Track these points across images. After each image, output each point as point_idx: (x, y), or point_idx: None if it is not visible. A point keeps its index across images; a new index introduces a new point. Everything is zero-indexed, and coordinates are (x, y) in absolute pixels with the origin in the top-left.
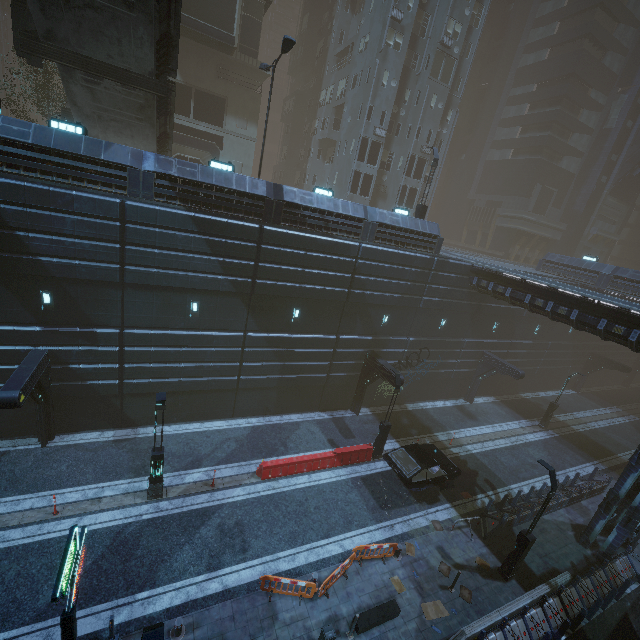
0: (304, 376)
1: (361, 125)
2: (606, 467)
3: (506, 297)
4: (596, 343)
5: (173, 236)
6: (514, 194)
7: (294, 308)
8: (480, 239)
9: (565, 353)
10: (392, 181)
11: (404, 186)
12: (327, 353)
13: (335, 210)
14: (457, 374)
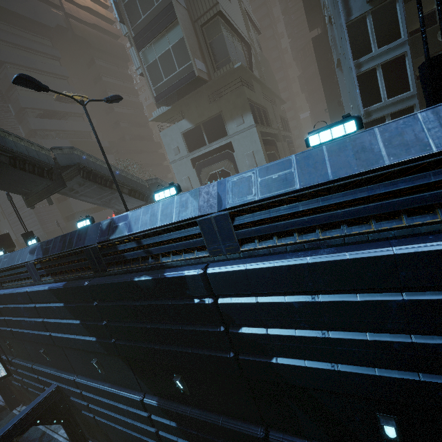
0: None
1: (338, 13)
2: None
3: None
4: None
5: (53, 308)
6: None
7: (174, 374)
8: None
9: None
10: None
11: None
12: None
13: (150, 225)
14: None
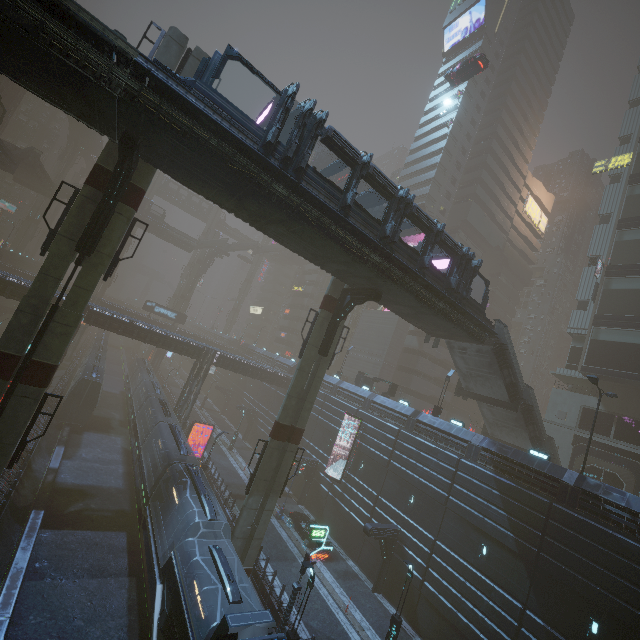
0: None
1: None
2: None
3: None
4: None
5: (480, 486)
6: None
7: (590, 616)
8: None
9: None
10: None
11: None
12: None
13: None
14: None
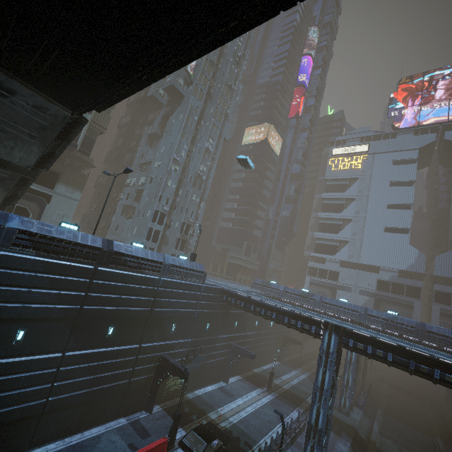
0: (110, 385)
1: (155, 203)
2: (303, 410)
3: (242, 307)
4: (284, 329)
5: (20, 275)
6: (235, 245)
7: (110, 326)
8: (220, 269)
9: (271, 337)
10: (171, 234)
11: (179, 238)
12: (131, 360)
13: (146, 257)
14: (218, 362)
